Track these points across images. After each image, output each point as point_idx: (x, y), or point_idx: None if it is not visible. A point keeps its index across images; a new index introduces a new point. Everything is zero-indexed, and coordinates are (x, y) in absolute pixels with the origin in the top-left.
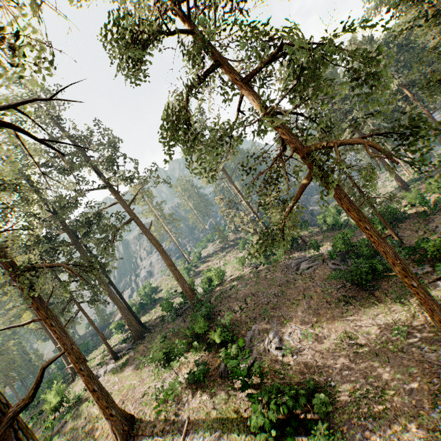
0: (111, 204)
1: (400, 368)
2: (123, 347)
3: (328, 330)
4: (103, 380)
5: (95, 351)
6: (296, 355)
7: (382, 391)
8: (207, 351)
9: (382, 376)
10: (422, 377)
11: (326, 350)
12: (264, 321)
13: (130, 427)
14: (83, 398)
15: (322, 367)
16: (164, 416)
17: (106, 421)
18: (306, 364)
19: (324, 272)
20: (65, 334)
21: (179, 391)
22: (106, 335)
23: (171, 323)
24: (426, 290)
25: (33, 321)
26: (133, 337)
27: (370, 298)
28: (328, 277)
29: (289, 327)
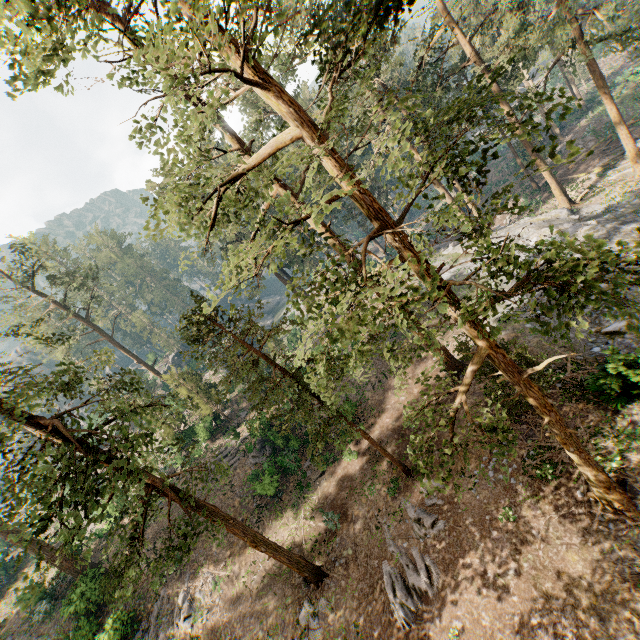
0: None
1: (283, 600)
2: None
3: (239, 565)
4: None
5: None
6: (206, 616)
7: (268, 633)
8: None
9: (271, 614)
10: (292, 607)
11: (235, 595)
12: (176, 576)
13: None
14: None
15: (228, 623)
16: None
17: None
18: (215, 625)
19: (244, 472)
20: None
21: None
22: None
23: (46, 619)
24: (276, 545)
25: None
26: None
27: (279, 504)
28: (247, 479)
29: (202, 576)
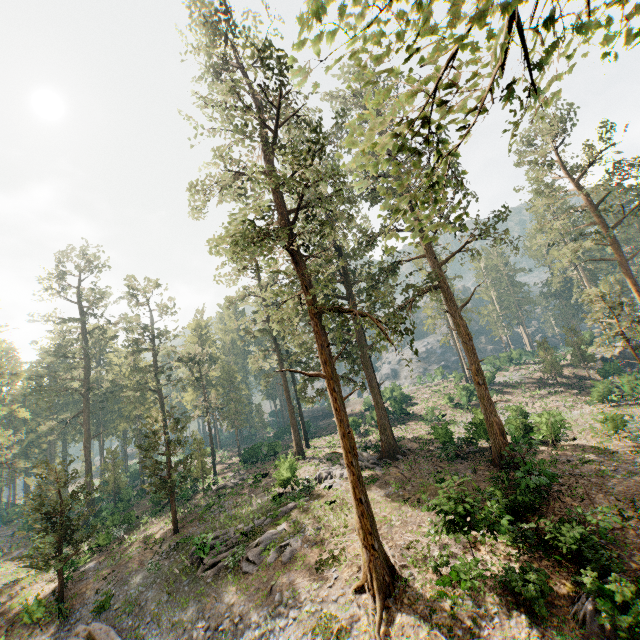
0: (412, 258)
1: None
2: (364, 456)
3: None
4: (339, 484)
5: (318, 439)
6: None
7: None
8: (535, 549)
9: None
10: None
11: None
12: None
13: (391, 581)
14: (314, 492)
15: None
16: (450, 607)
17: (361, 549)
18: None
19: None
20: (344, 409)
21: (477, 585)
22: (329, 426)
23: (444, 461)
24: None
25: (317, 375)
26: (381, 451)
27: None
28: None
29: None
